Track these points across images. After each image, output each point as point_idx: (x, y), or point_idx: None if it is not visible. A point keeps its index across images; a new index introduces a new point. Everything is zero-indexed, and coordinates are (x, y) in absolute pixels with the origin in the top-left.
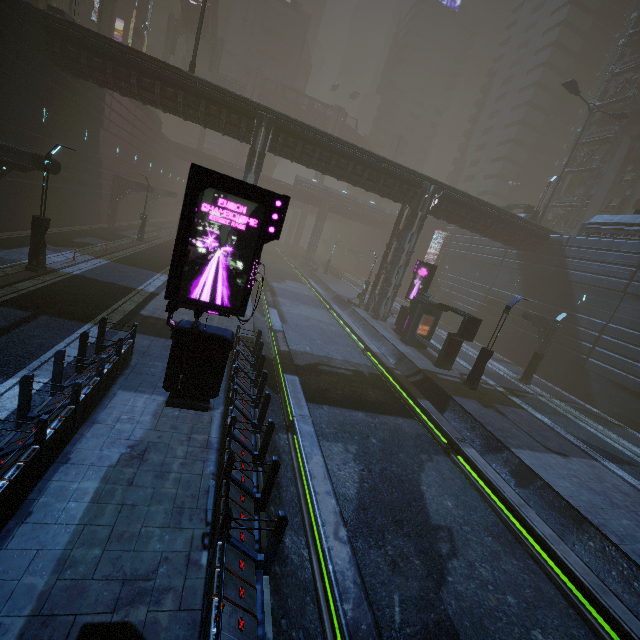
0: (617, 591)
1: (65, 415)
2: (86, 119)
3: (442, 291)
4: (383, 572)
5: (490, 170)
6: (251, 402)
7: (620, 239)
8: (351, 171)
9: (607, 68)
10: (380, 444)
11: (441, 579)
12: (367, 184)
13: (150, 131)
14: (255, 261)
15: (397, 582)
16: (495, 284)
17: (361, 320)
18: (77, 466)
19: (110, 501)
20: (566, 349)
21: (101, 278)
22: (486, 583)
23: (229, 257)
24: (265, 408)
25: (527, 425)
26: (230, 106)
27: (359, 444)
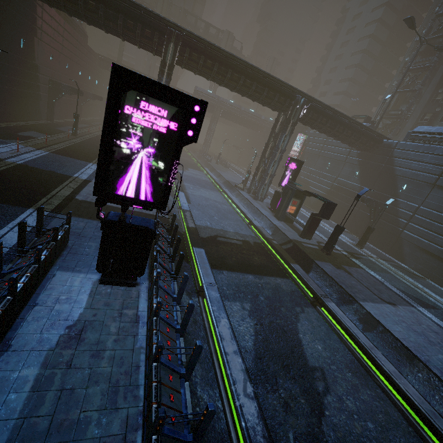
0: (439, 411)
1: (2, 308)
2: (20, 27)
3: (301, 179)
4: (279, 413)
5: (339, 88)
6: (170, 277)
7: (435, 145)
8: (242, 84)
9: (433, 9)
10: (267, 301)
11: (321, 414)
12: (254, 95)
13: (78, 43)
14: (175, 162)
15: (290, 421)
16: (340, 175)
17: (245, 200)
18: (18, 353)
19: (50, 387)
20: (388, 223)
21: (42, 167)
22: (352, 413)
23: (151, 158)
24: (184, 286)
25: (366, 281)
26: (144, 21)
27: (252, 302)
